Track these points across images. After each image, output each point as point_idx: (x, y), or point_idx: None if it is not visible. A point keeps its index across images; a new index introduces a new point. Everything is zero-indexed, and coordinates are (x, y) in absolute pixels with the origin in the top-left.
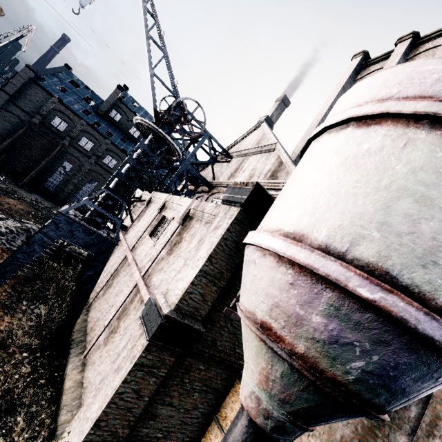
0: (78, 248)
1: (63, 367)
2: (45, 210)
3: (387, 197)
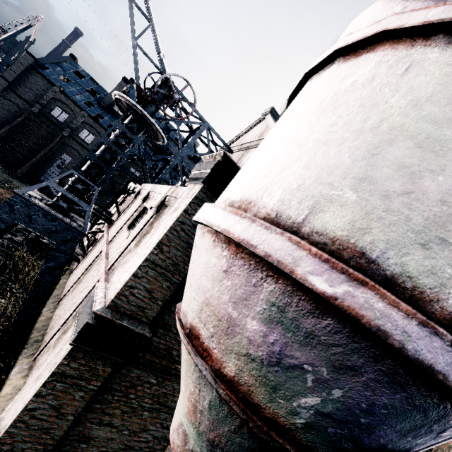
0: None
1: (8, 369)
2: None
3: (373, 141)
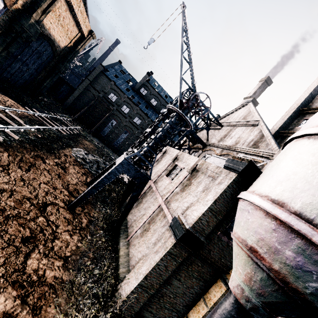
0: (120, 175)
1: (117, 243)
2: (101, 148)
3: None
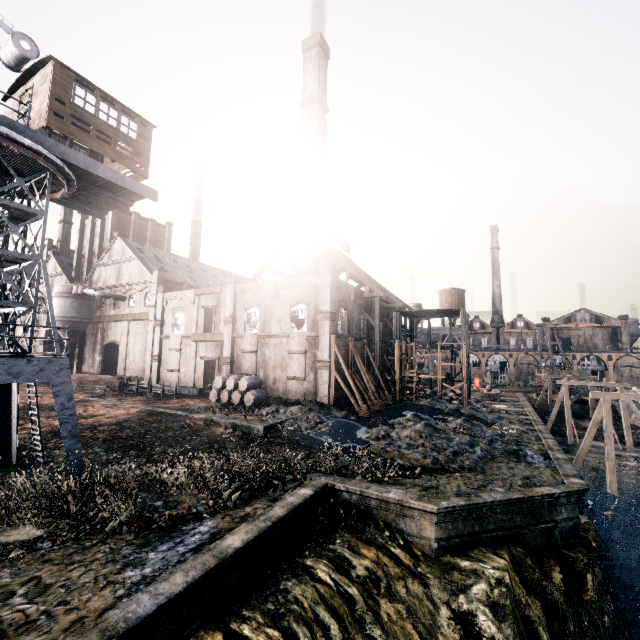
0: None
1: None
2: None
3: (61, 308)
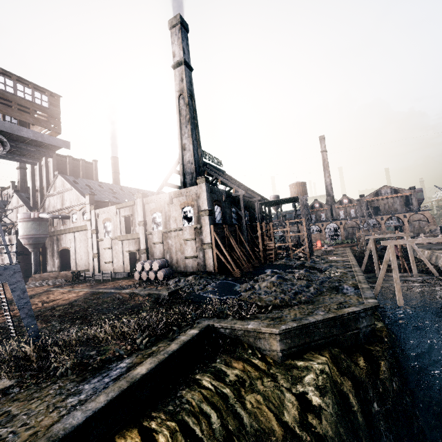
0: None
1: None
2: None
3: (24, 229)
